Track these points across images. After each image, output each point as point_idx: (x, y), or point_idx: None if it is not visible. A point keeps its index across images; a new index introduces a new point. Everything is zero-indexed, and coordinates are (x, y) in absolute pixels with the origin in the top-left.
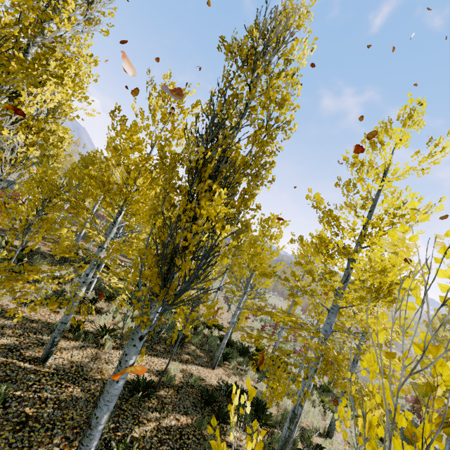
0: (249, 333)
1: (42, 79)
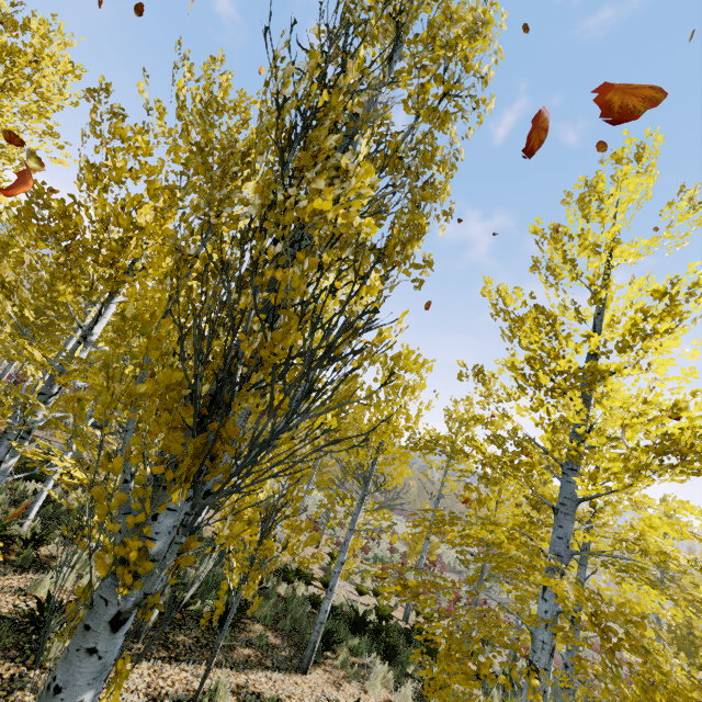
0: (360, 585)
1: None
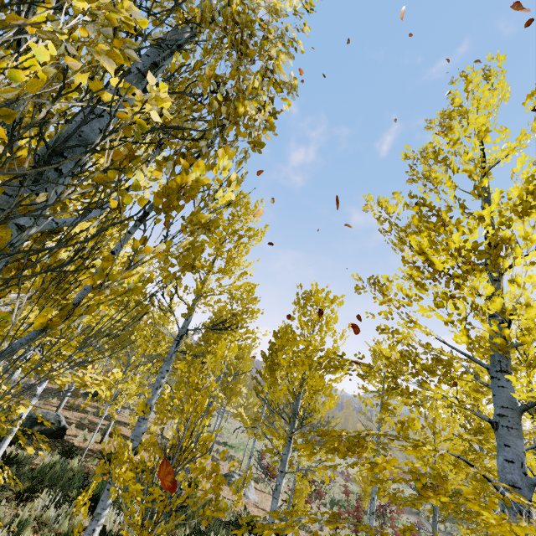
0: None
1: None
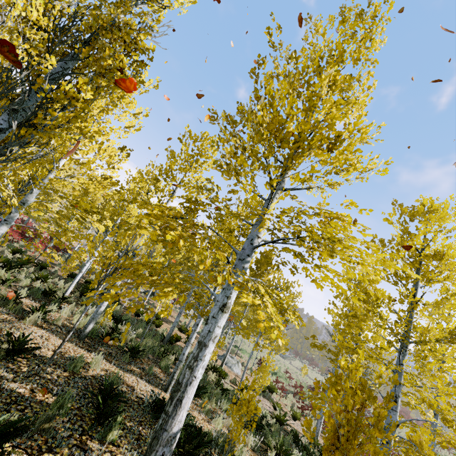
0: (275, 402)
1: None
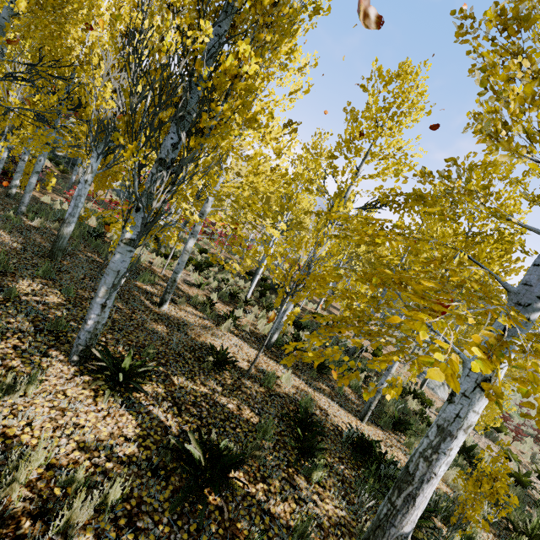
0: (508, 451)
1: (145, 26)
